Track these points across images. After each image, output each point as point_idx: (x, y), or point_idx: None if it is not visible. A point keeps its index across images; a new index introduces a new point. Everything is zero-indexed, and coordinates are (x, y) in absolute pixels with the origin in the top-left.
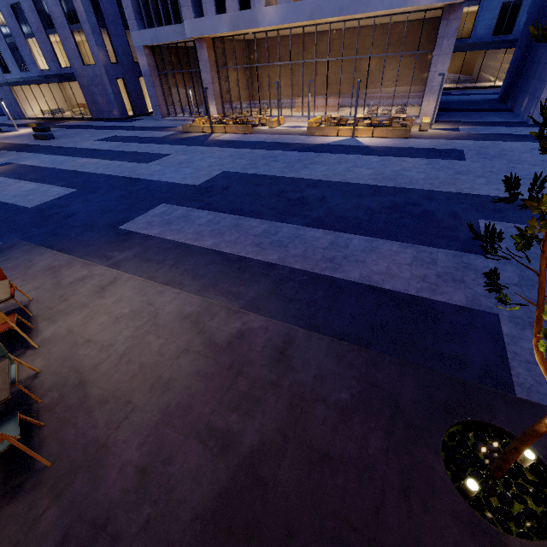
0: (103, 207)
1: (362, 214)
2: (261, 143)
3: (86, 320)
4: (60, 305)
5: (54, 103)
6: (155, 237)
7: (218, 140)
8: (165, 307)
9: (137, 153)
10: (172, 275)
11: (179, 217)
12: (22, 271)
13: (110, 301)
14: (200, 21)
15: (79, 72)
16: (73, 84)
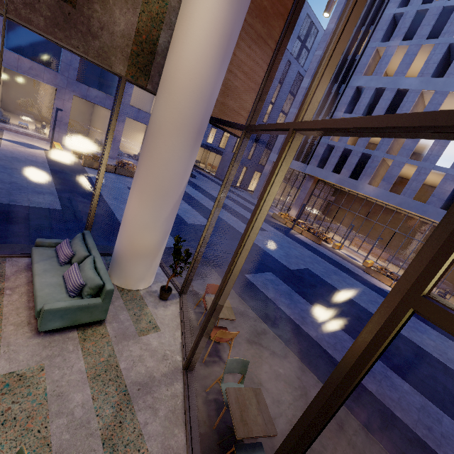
0: (232, 250)
1: (442, 391)
2: (329, 258)
3: (254, 359)
4: (233, 330)
5: (197, 156)
6: (272, 300)
7: (297, 237)
8: (311, 389)
9: (245, 217)
10: (292, 348)
11: (285, 292)
12: (202, 280)
13: (267, 351)
14: (319, 169)
15: (227, 153)
16: (214, 153)
